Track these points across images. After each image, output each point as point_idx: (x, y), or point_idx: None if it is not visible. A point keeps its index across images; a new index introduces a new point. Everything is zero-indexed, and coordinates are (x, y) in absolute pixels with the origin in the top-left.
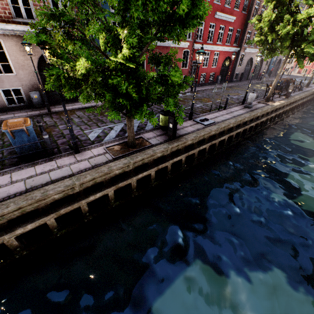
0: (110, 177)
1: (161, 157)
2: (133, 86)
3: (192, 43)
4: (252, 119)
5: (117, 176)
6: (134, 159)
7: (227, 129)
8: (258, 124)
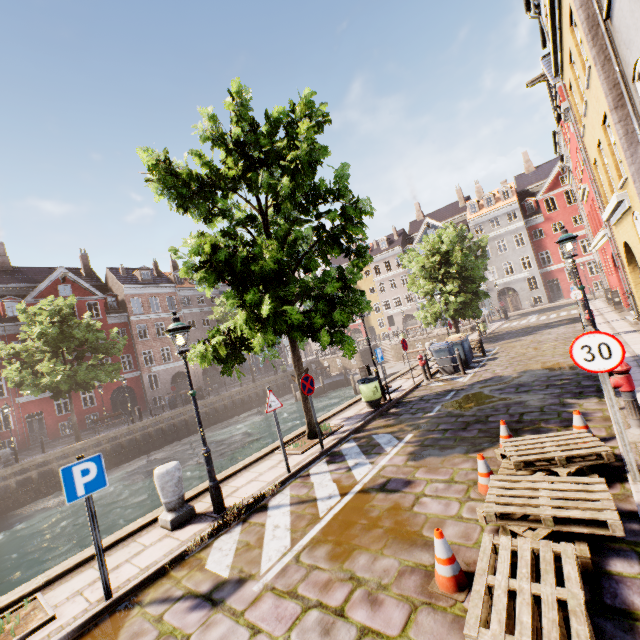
0: None
1: None
2: None
3: (11, 399)
4: None
5: None
6: None
7: None
8: (11, 486)
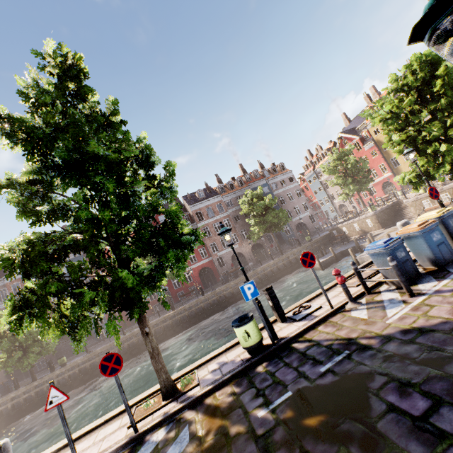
0: (10, 398)
1: (43, 384)
2: (2, 365)
3: None
4: (133, 337)
5: (17, 398)
6: (22, 388)
7: (102, 353)
8: None
